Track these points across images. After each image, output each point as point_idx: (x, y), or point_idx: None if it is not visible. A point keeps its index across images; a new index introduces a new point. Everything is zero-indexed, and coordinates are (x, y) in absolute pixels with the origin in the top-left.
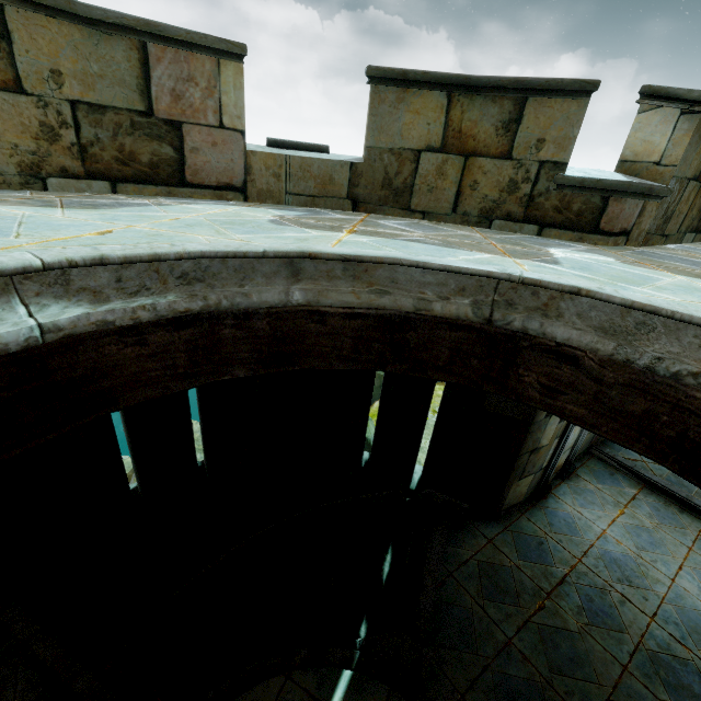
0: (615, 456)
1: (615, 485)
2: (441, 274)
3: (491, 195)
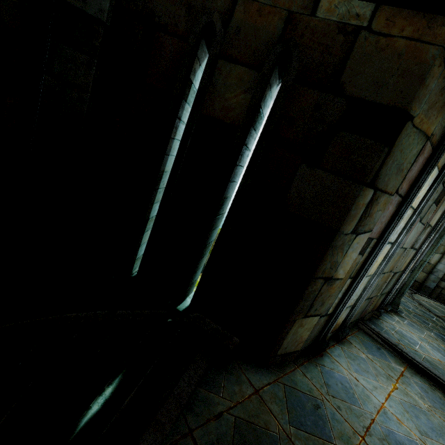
0: (380, 332)
1: (383, 359)
2: None
3: None
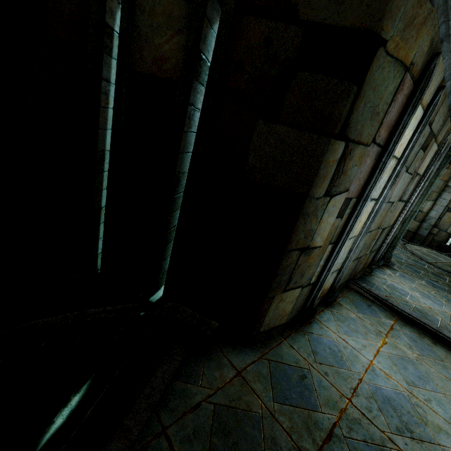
0: (370, 289)
1: (373, 315)
2: None
3: None
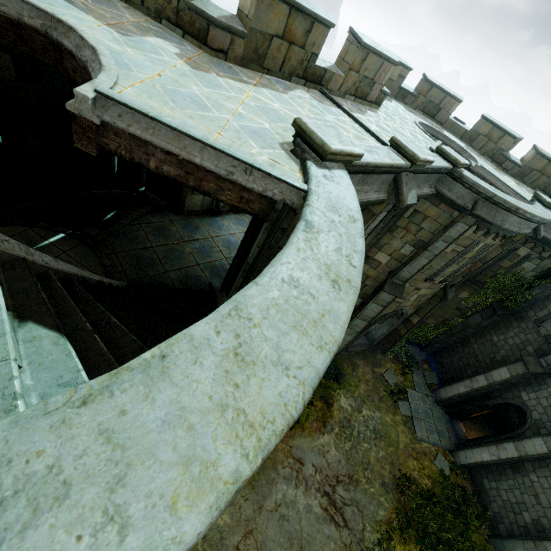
0: None
1: None
2: (30, 6)
3: (159, 1)
